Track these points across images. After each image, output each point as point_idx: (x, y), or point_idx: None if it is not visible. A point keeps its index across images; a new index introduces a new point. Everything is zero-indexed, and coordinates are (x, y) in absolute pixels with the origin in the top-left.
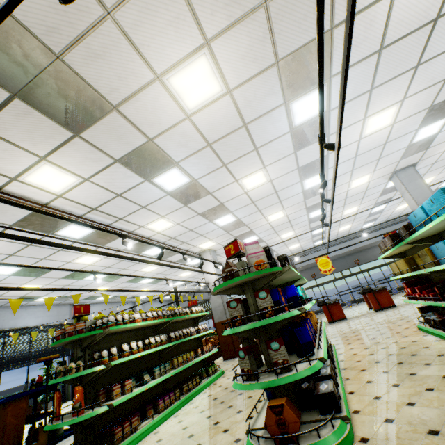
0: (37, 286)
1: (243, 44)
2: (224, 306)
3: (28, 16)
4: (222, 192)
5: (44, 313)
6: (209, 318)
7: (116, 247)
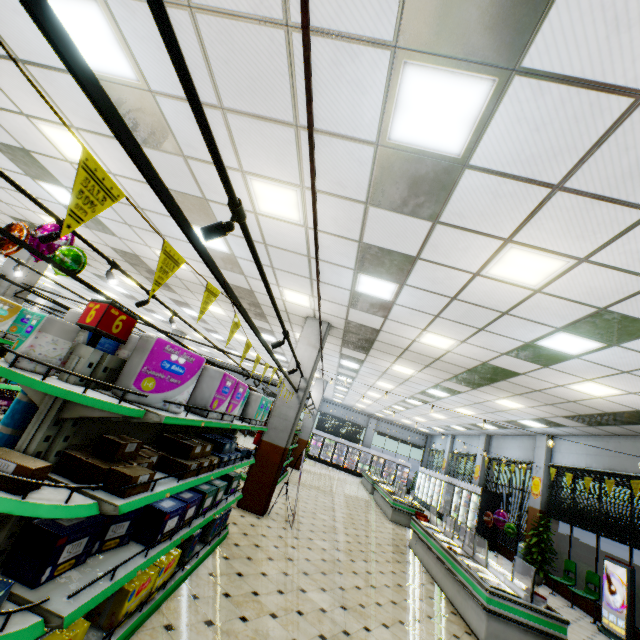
0: None
1: None
2: None
3: None
4: None
5: None
6: None
7: None
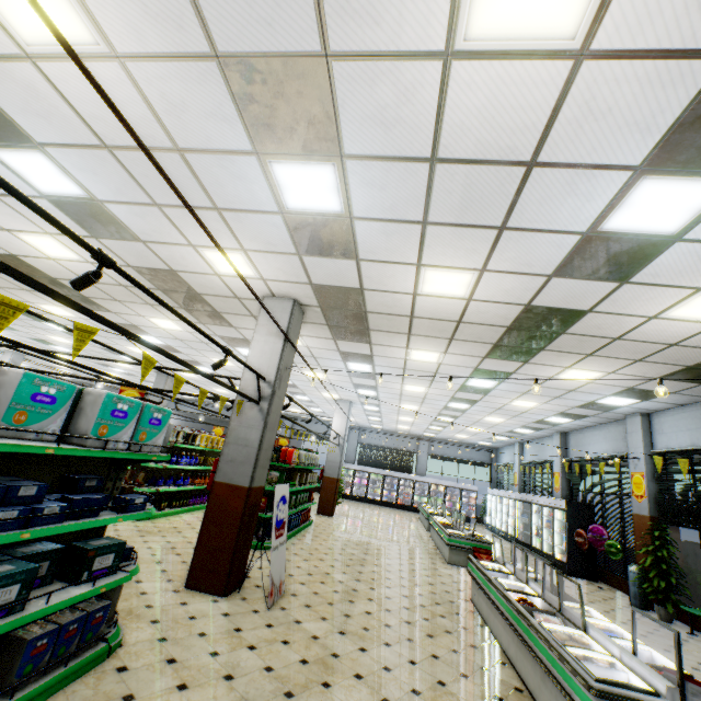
0: None
1: None
2: None
3: None
4: None
5: None
6: None
7: None
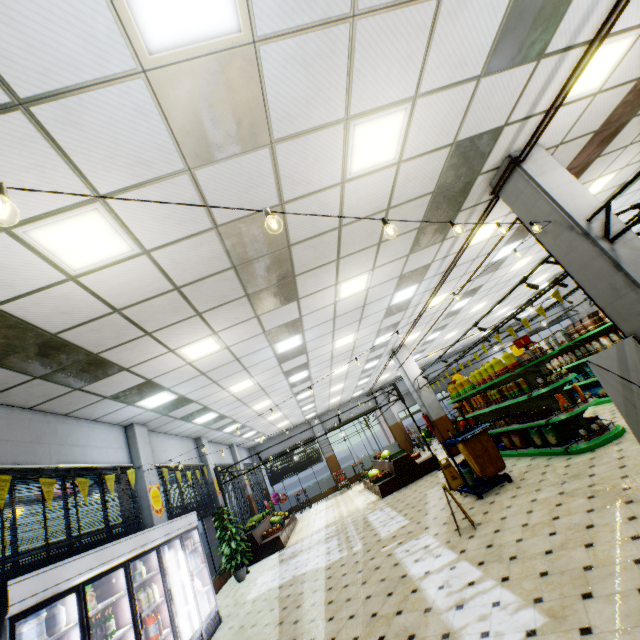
0: (247, 386)
1: (627, 171)
2: (438, 402)
3: (617, 138)
4: (500, 270)
5: (180, 447)
6: (315, 462)
7: (381, 325)
